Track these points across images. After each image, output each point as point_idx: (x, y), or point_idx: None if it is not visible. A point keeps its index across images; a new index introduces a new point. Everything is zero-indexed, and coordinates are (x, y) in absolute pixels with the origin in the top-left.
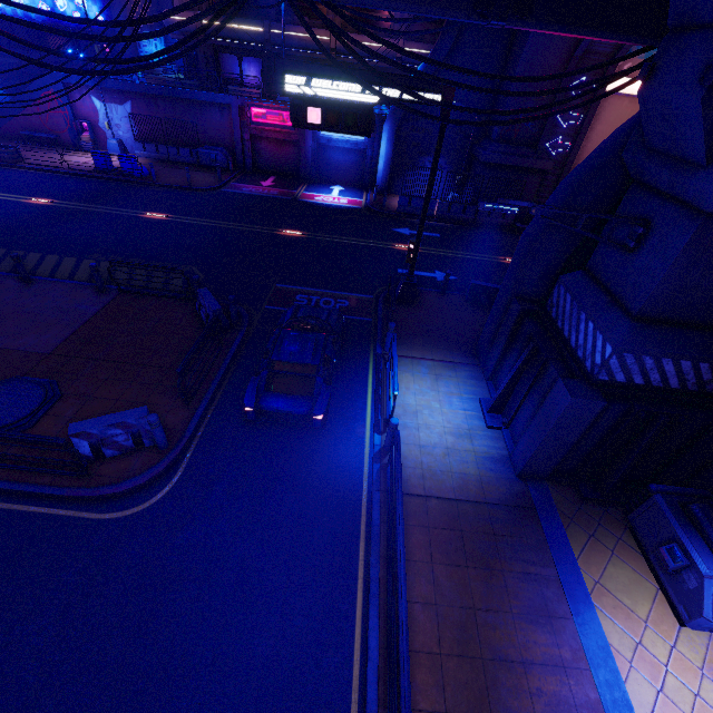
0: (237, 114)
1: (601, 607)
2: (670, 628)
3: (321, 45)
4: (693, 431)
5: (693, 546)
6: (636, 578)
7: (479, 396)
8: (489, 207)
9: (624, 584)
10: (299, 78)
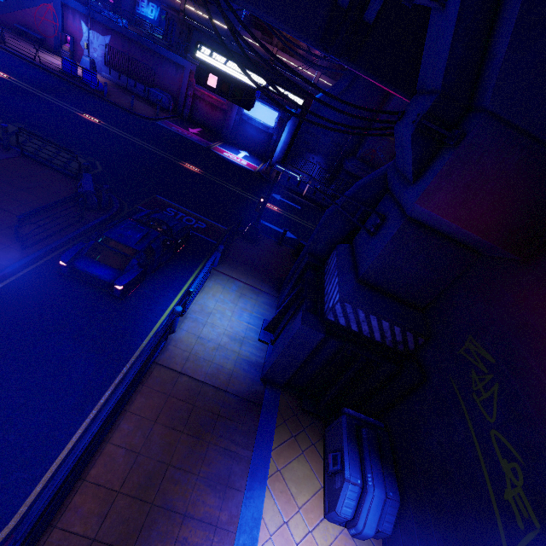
0: (188, 75)
1: (271, 489)
2: (315, 517)
3: (214, 25)
4: (384, 377)
5: (349, 456)
6: (310, 475)
7: (266, 317)
8: (280, 169)
9: (298, 477)
10: (208, 50)
